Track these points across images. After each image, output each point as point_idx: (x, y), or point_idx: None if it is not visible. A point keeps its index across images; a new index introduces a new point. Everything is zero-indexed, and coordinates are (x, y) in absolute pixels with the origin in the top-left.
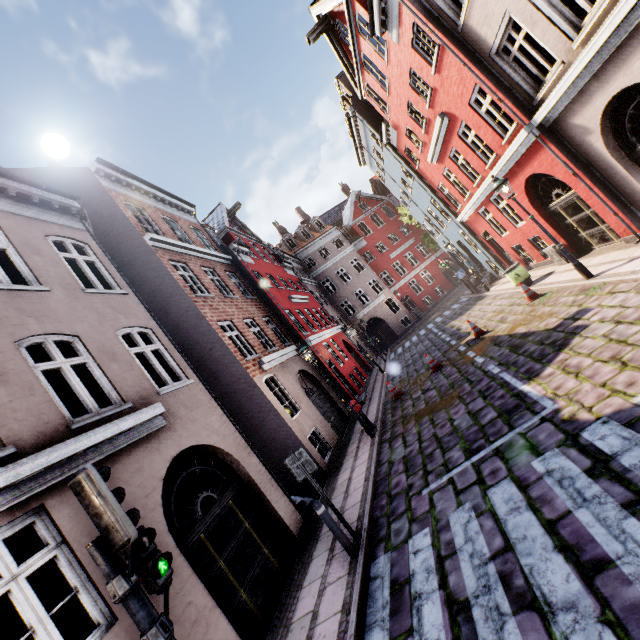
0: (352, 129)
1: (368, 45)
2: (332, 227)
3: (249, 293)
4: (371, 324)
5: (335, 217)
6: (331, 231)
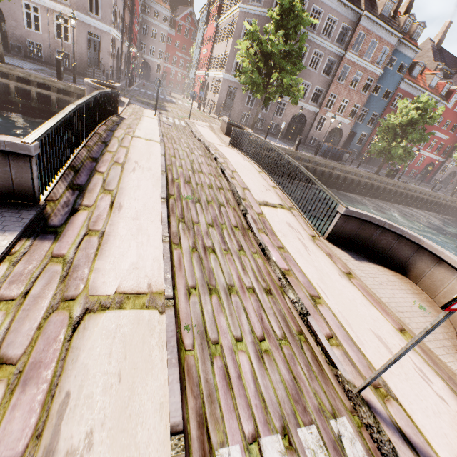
0: (205, 6)
1: (215, 13)
2: (170, 10)
3: (129, 12)
4: (145, 64)
5: (176, 2)
6: (168, 10)
